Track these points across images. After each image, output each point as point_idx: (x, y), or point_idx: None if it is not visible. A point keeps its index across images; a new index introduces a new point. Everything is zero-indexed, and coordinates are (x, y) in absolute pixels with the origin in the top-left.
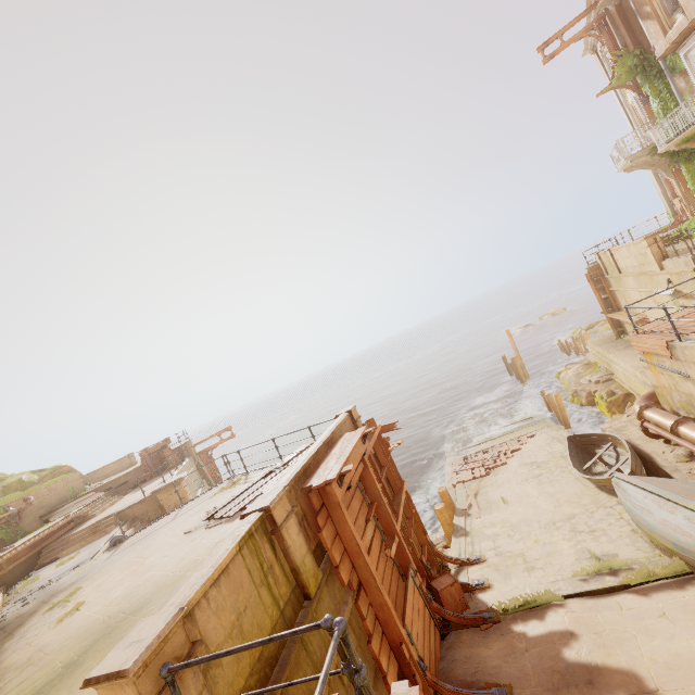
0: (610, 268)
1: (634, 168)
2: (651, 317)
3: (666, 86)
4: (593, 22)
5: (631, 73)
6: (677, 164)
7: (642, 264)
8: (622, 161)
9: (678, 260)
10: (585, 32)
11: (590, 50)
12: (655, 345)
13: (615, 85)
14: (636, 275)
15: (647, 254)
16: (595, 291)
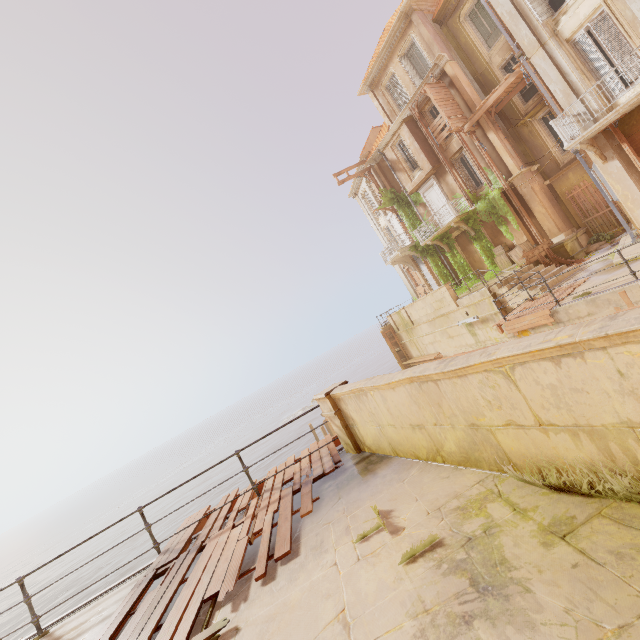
0: (402, 325)
1: (396, 263)
2: (444, 352)
3: (412, 212)
4: (365, 170)
5: (391, 202)
6: (425, 258)
7: (437, 309)
8: (395, 252)
9: (474, 294)
10: (361, 174)
11: (353, 194)
12: (535, 318)
13: (383, 207)
14: (432, 319)
15: (444, 299)
16: (391, 345)
